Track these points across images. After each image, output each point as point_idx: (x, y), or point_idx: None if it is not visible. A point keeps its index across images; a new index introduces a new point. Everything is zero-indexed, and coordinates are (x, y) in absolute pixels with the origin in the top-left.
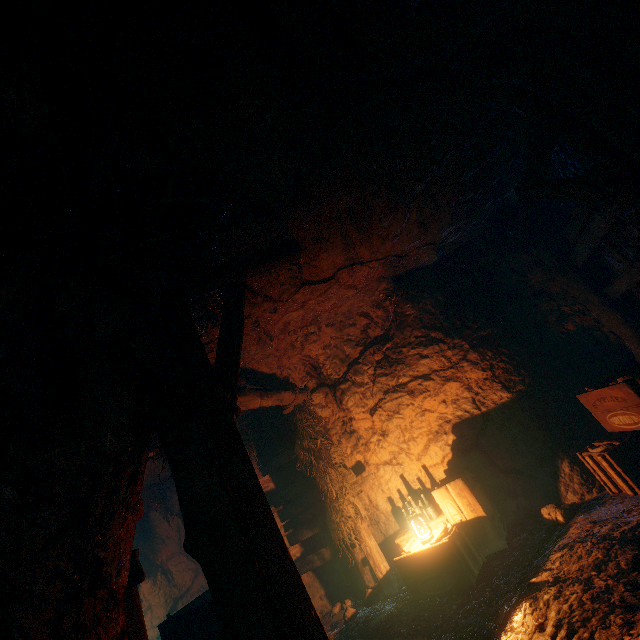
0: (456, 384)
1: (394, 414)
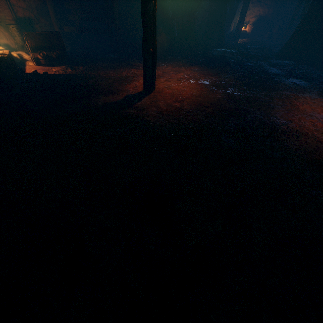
0: (267, 10)
1: (254, 7)
